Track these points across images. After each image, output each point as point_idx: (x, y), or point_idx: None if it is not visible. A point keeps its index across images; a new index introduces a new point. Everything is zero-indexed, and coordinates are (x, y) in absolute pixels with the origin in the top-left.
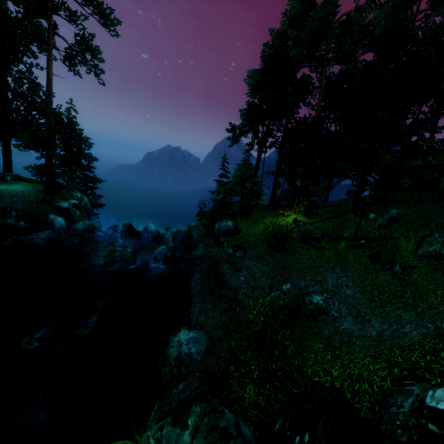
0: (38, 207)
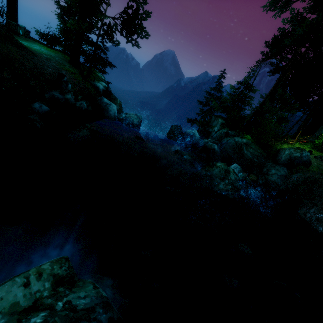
0: (84, 83)
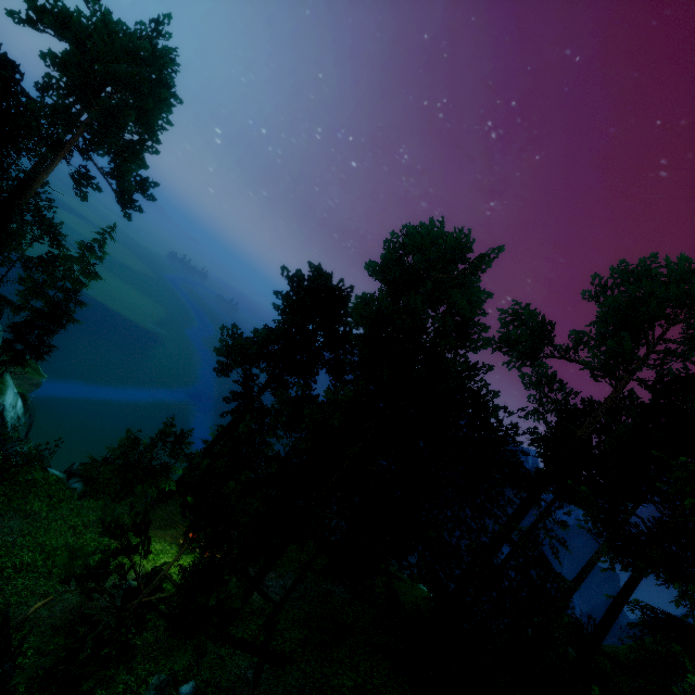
0: None
